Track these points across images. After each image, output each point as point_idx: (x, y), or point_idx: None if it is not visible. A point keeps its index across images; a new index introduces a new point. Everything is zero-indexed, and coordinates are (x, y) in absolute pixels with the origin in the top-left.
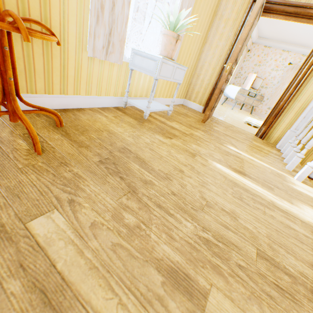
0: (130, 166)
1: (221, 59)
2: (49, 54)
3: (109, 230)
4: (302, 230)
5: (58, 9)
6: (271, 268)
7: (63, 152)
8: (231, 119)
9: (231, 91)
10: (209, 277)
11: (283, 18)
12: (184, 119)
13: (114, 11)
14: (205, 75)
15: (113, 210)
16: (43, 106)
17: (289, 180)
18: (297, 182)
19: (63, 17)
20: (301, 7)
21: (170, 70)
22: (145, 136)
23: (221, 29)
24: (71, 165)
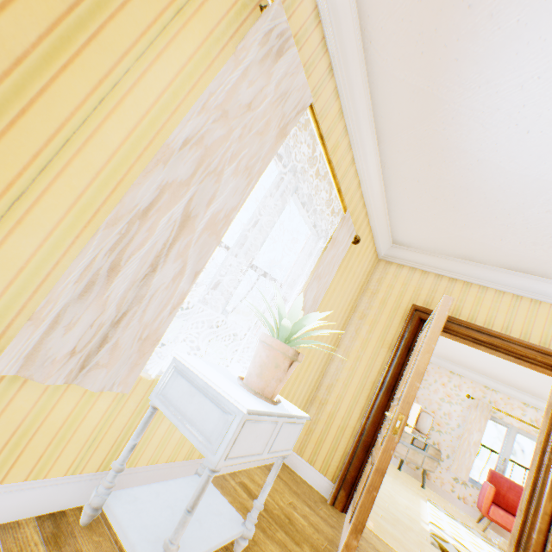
0: None
1: (368, 383)
2: None
3: None
4: None
5: None
6: None
7: None
8: (398, 521)
9: None
10: None
11: (470, 344)
12: None
13: (150, 281)
14: (336, 405)
15: None
16: None
17: None
18: None
19: None
20: (497, 337)
21: (266, 432)
22: None
23: (365, 332)
24: None
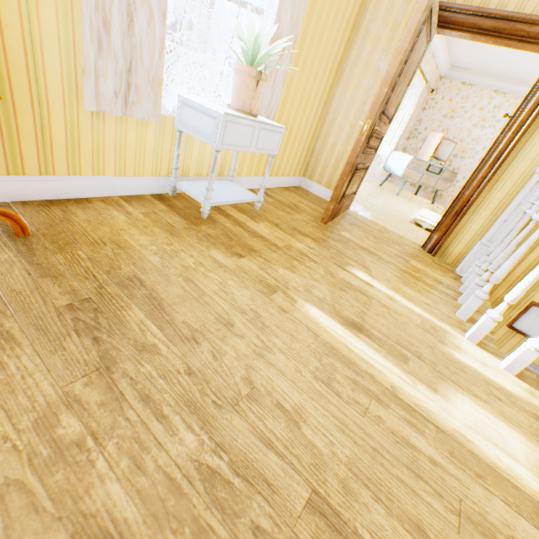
0: (128, 314)
1: (365, 110)
2: (9, 108)
3: (14, 452)
4: (431, 448)
5: (20, 30)
6: (325, 533)
7: (3, 288)
8: (387, 214)
9: (397, 163)
10: None
11: (476, 39)
12: (288, 216)
13: (134, 31)
14: (337, 137)
15: (45, 407)
16: (6, 196)
17: (452, 341)
18: (468, 344)
19: (32, 44)
20: (505, 19)
21: (248, 134)
22: (188, 253)
23: (366, 55)
24: (4, 314)
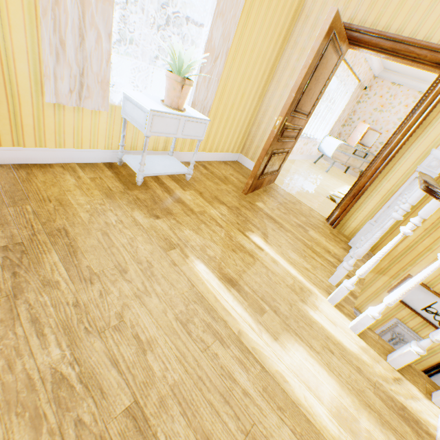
0: (47, 257)
1: None
2: None
3: None
4: (249, 383)
5: None
6: (130, 432)
7: None
8: (308, 189)
9: (328, 146)
10: (15, 429)
11: (379, 56)
12: (215, 186)
13: (85, 47)
14: (268, 124)
15: None
16: None
17: (313, 301)
18: (327, 305)
19: (6, 55)
20: (401, 42)
21: (174, 124)
22: (114, 212)
23: (294, 61)
24: None
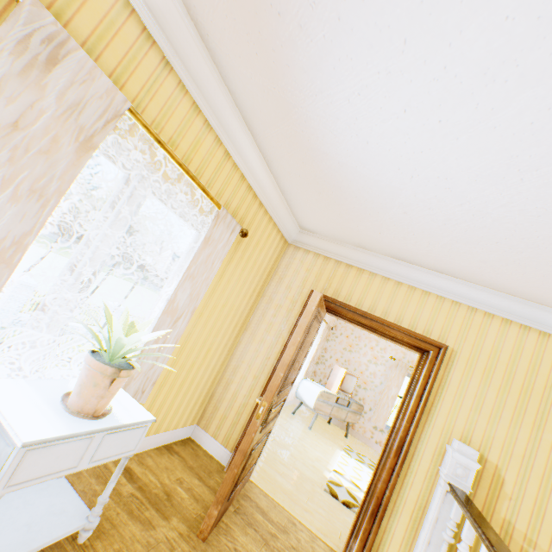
0: None
1: (269, 364)
2: None
3: None
4: None
5: None
6: None
7: None
8: (298, 475)
9: (308, 392)
10: None
11: (358, 326)
12: (145, 533)
13: None
14: (240, 385)
15: None
16: None
17: None
18: None
19: None
20: (376, 320)
21: (77, 449)
22: None
23: (270, 316)
24: None
